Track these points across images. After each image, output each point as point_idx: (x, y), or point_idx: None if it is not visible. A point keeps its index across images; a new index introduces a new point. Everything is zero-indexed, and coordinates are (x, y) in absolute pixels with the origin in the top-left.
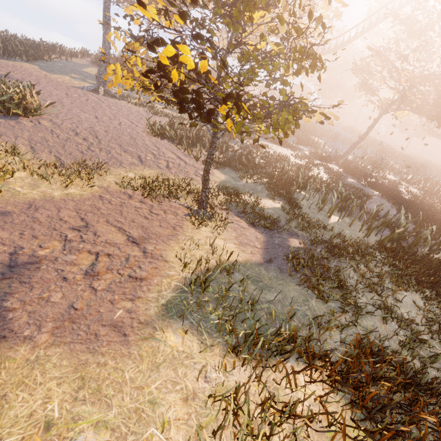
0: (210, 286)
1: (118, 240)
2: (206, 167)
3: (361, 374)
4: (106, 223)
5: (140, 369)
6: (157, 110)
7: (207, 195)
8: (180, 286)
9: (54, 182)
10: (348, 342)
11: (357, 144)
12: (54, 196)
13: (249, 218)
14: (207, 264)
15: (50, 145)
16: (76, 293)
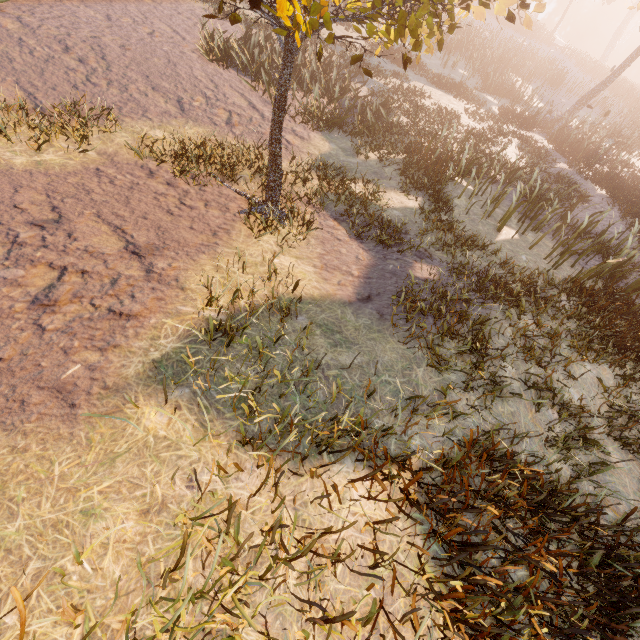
0: (244, 336)
1: (107, 247)
2: (274, 120)
3: (450, 498)
4: (95, 218)
5: (82, 461)
6: (228, 9)
7: (277, 177)
8: (193, 333)
9: (18, 140)
10: (458, 438)
11: (594, 94)
12: (14, 164)
13: (353, 224)
14: (248, 298)
15: (17, 68)
16: (7, 332)
